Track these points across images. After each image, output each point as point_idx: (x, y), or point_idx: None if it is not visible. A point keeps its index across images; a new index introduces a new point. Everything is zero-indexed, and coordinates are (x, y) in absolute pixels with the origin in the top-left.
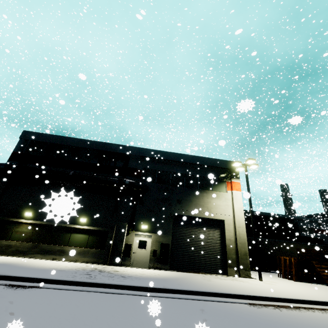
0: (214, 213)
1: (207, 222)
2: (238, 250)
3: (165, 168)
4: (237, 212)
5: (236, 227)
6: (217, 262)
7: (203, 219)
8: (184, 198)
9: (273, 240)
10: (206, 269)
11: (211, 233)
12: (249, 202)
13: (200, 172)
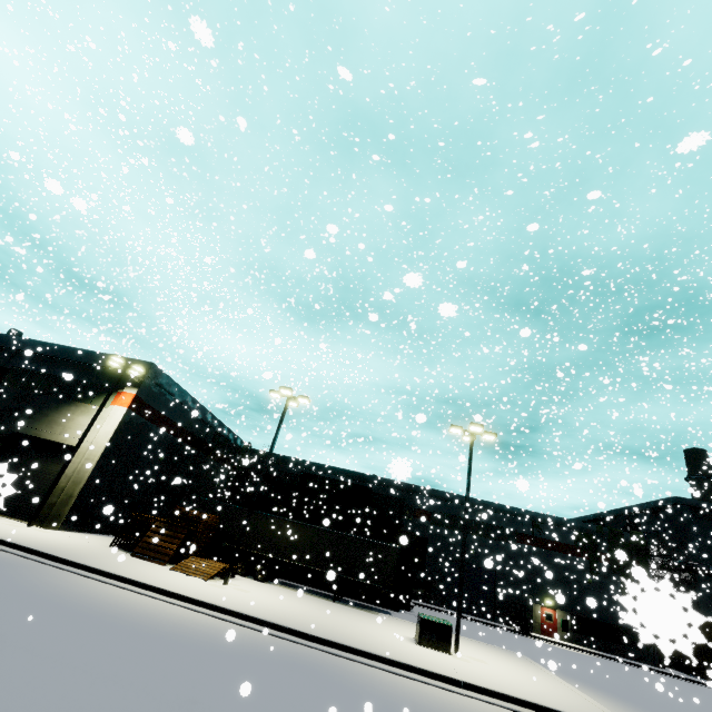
0: (69, 437)
1: (57, 448)
2: (64, 491)
3: (43, 368)
4: (98, 438)
5: (83, 459)
6: (33, 505)
7: (55, 444)
8: (41, 410)
9: (253, 510)
10: (13, 512)
11: (52, 464)
12: (92, 420)
13: (87, 376)
